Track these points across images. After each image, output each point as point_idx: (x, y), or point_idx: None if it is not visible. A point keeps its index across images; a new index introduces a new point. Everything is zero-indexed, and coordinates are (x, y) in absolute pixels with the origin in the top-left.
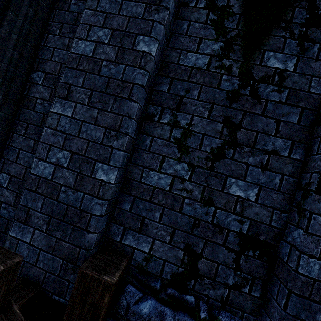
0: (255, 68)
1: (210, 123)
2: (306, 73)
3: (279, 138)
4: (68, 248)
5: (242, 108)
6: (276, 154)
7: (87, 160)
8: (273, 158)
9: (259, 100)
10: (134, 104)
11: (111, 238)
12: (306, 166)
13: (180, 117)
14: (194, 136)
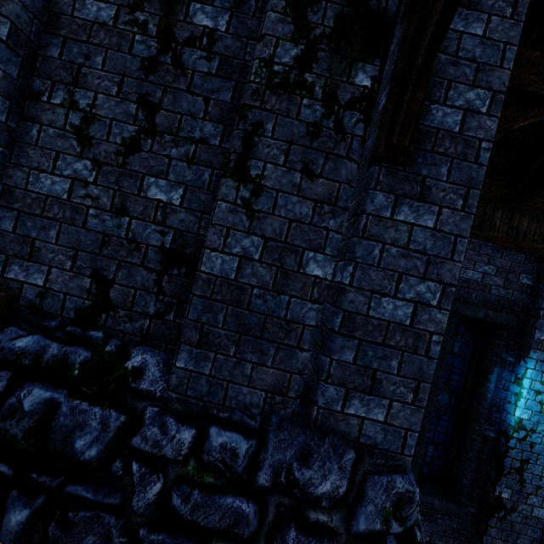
0: (178, 27)
1: (121, 103)
2: (241, 35)
3: (209, 121)
4: None
5: (162, 82)
6: (204, 143)
7: None
8: (201, 148)
9: (184, 71)
10: None
11: None
12: None
13: (79, 95)
14: (99, 122)
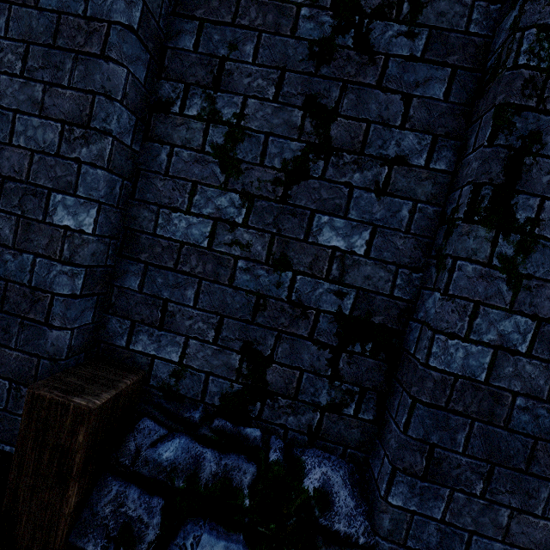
0: None
1: (280, 109)
2: None
3: (409, 131)
4: (18, 359)
5: (340, 75)
6: (403, 164)
7: (32, 191)
8: (397, 171)
9: (372, 56)
10: (116, 67)
11: (110, 343)
12: (455, 181)
13: (221, 102)
14: (250, 138)
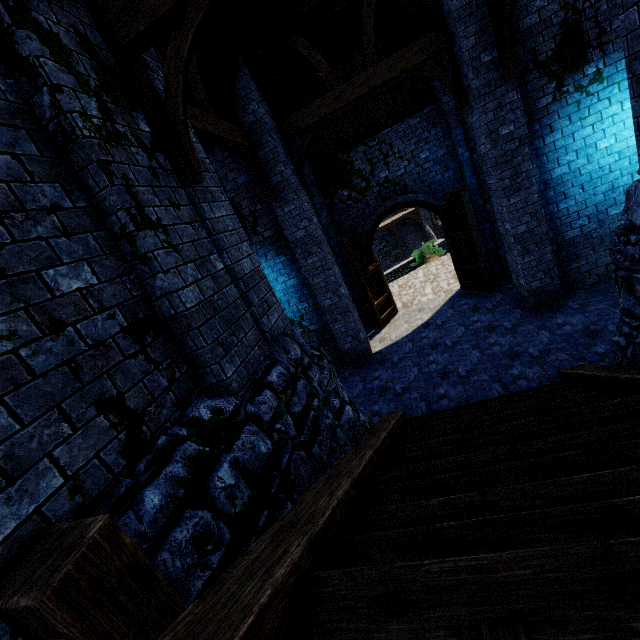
0: None
1: None
2: None
3: (42, 183)
4: None
5: None
6: (61, 209)
7: None
8: (62, 215)
9: None
10: None
11: None
12: (102, 211)
13: None
14: None
